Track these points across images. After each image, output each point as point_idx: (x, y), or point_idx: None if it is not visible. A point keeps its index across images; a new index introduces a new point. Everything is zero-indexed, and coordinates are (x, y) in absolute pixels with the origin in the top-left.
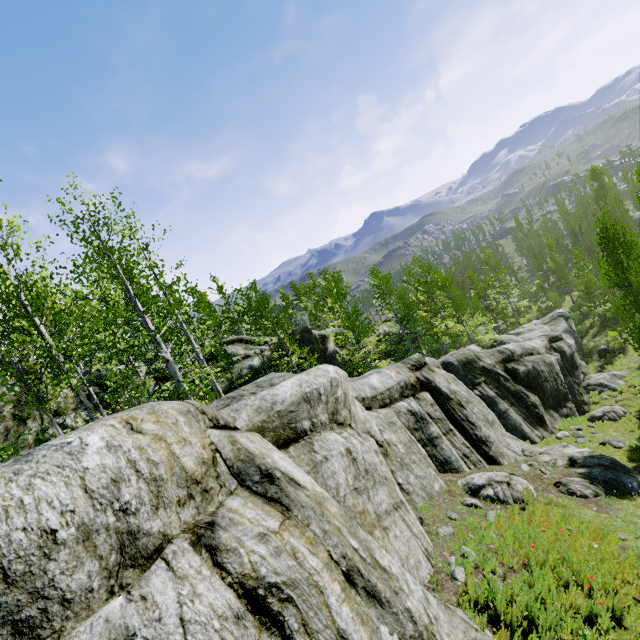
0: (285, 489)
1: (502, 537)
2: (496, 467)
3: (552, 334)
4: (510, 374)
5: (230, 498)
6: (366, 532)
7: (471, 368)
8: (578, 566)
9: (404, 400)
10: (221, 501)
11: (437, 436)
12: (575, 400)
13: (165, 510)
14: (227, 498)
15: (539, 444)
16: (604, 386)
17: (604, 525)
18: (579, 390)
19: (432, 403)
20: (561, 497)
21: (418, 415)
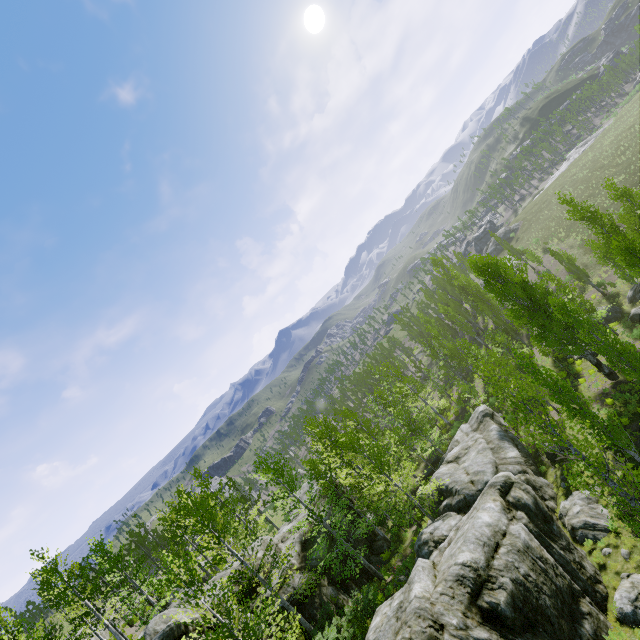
0: None
1: None
2: None
3: (499, 480)
4: (492, 617)
5: None
6: None
7: None
8: None
9: None
10: None
11: None
12: (583, 584)
13: None
14: None
15: None
16: (592, 527)
17: None
18: (575, 559)
19: None
20: None
21: None
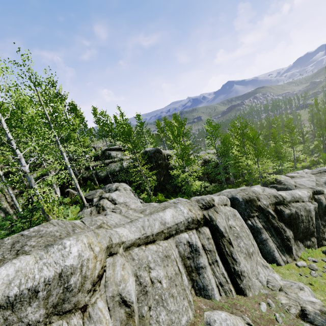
0: None
1: None
2: (241, 299)
3: (317, 188)
4: (277, 213)
5: None
6: None
7: (251, 205)
8: None
9: (188, 232)
10: None
11: (203, 266)
12: (318, 236)
13: None
14: None
15: (282, 267)
16: None
17: None
18: (323, 230)
19: (208, 237)
20: None
21: (194, 247)
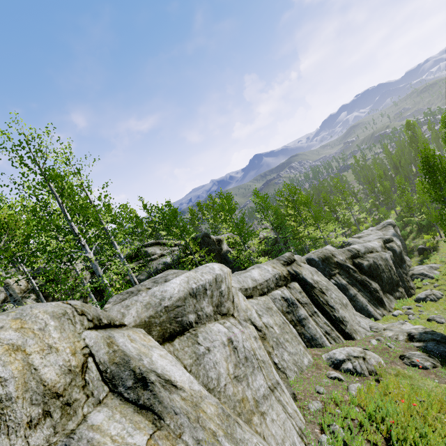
0: (158, 394)
1: (364, 410)
2: (351, 342)
3: (386, 237)
4: (357, 267)
5: (96, 410)
6: (243, 429)
7: (328, 263)
8: (435, 442)
9: (278, 289)
10: (86, 414)
11: (305, 317)
12: (404, 286)
13: (8, 437)
14: (93, 410)
15: (381, 320)
16: (424, 275)
17: (445, 395)
18: (407, 278)
19: (300, 291)
20: (406, 368)
21: (289, 301)
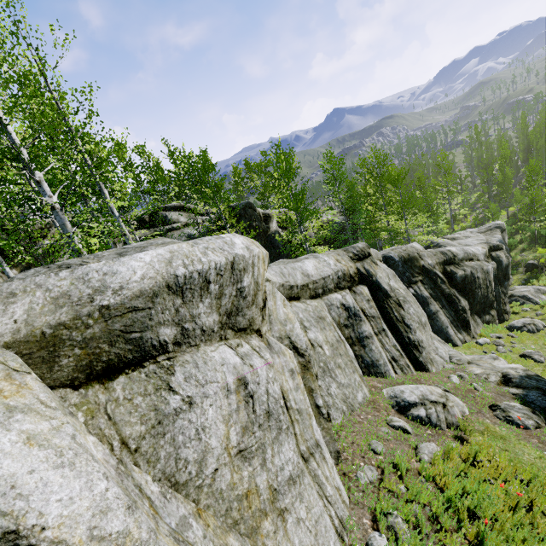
0: None
1: (439, 489)
2: (424, 374)
3: (494, 243)
4: (447, 277)
5: None
6: None
7: (411, 266)
8: None
9: (339, 292)
10: None
11: (368, 336)
12: (498, 308)
13: None
14: None
15: (460, 347)
16: (527, 299)
17: None
18: (504, 300)
19: (369, 299)
20: (498, 424)
21: (352, 311)
